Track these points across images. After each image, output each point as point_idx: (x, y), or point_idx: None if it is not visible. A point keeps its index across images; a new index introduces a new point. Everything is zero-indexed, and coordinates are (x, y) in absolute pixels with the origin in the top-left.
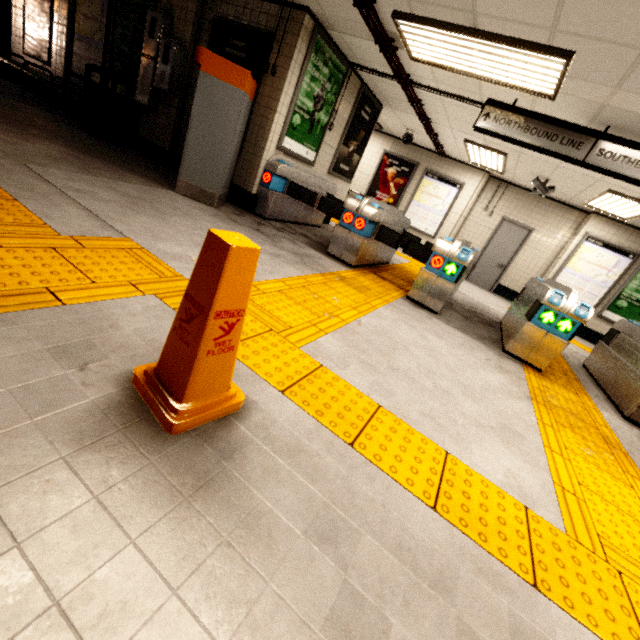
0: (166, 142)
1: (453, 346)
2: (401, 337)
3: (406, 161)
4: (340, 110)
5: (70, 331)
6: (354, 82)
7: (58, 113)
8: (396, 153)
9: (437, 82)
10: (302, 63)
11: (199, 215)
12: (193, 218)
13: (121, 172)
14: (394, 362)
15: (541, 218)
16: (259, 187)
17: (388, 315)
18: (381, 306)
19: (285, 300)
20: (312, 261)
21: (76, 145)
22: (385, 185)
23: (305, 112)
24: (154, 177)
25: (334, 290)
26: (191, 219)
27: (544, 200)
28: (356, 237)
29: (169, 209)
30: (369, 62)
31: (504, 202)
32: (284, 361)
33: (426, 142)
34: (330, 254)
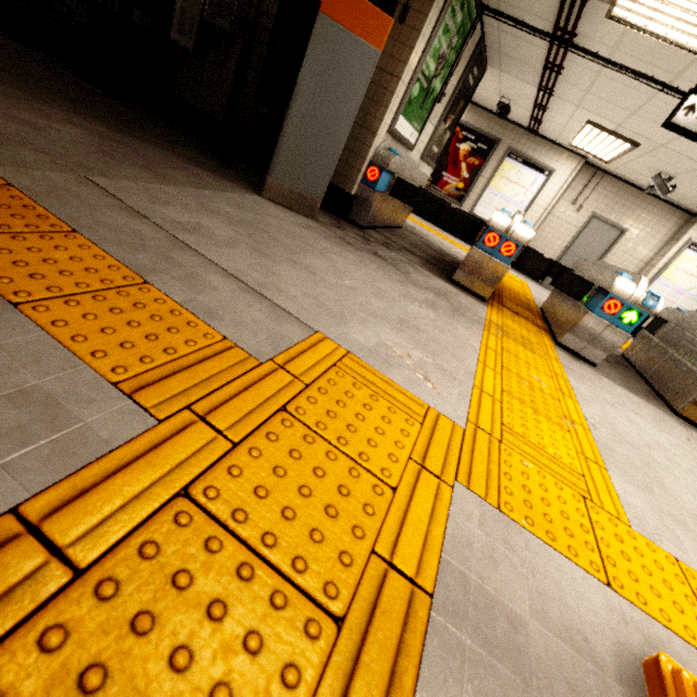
0: (219, 108)
1: (656, 427)
2: (629, 434)
3: (485, 136)
4: (453, 73)
5: (503, 690)
6: (476, 33)
7: (35, 46)
8: (472, 124)
9: (616, 50)
10: (442, 5)
11: (317, 241)
12: (319, 251)
13: (187, 166)
14: (679, 498)
15: (637, 217)
16: (360, 186)
17: (583, 390)
18: (565, 373)
19: (523, 409)
20: (457, 303)
21: (103, 115)
22: (455, 165)
23: (425, 78)
24: (221, 169)
25: (520, 359)
26: (320, 254)
27: (644, 196)
28: (500, 266)
29: (287, 238)
30: (517, 8)
31: (597, 195)
32: (658, 576)
33: (518, 114)
34: (456, 282)
